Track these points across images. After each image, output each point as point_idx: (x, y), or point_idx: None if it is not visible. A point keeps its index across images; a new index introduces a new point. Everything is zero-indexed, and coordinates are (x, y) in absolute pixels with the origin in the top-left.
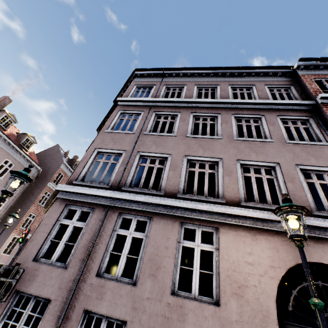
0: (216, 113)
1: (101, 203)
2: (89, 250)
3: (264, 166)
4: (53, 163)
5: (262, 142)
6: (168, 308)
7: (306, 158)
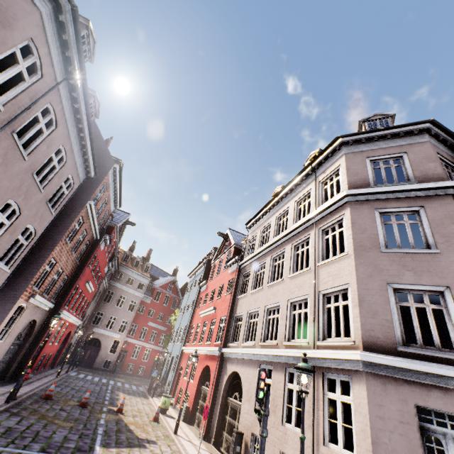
0: None
1: None
2: None
3: None
4: None
5: None
6: None
7: None
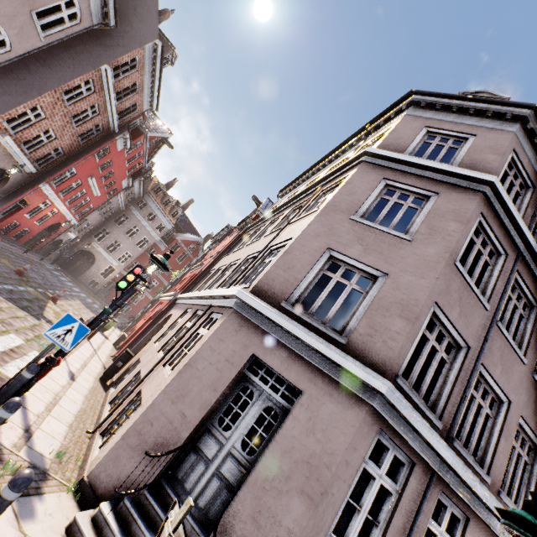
0: None
1: (429, 463)
2: None
3: None
4: (131, 19)
5: None
6: None
7: None
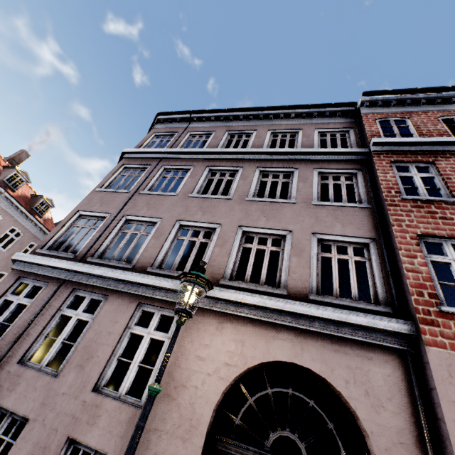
0: (238, 166)
1: (56, 276)
2: (21, 332)
3: (273, 234)
4: None
5: (280, 203)
6: (82, 407)
7: (330, 224)
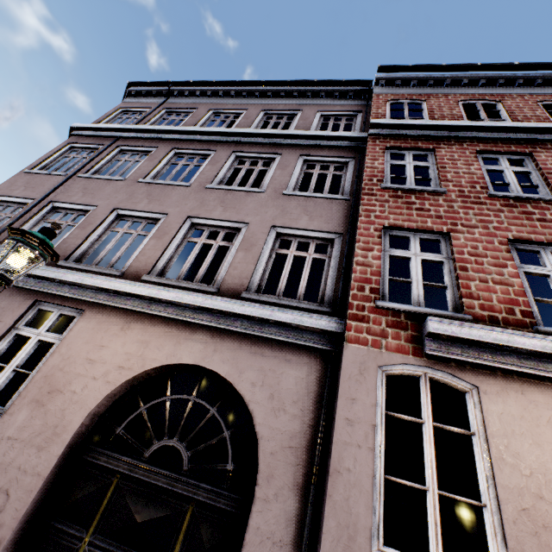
0: (211, 149)
1: None
2: None
3: (228, 228)
4: None
5: (247, 192)
6: None
7: (296, 217)
